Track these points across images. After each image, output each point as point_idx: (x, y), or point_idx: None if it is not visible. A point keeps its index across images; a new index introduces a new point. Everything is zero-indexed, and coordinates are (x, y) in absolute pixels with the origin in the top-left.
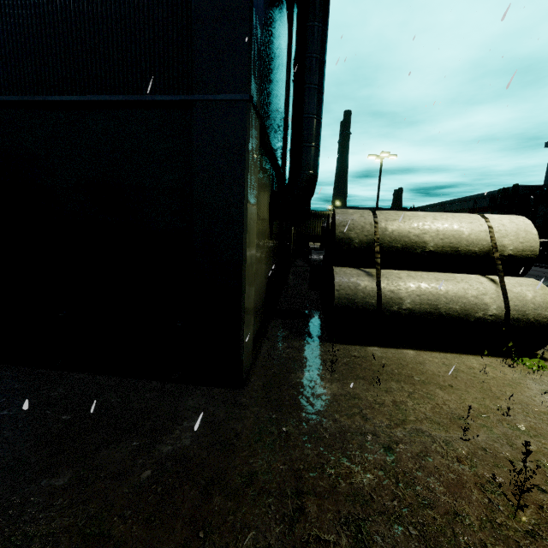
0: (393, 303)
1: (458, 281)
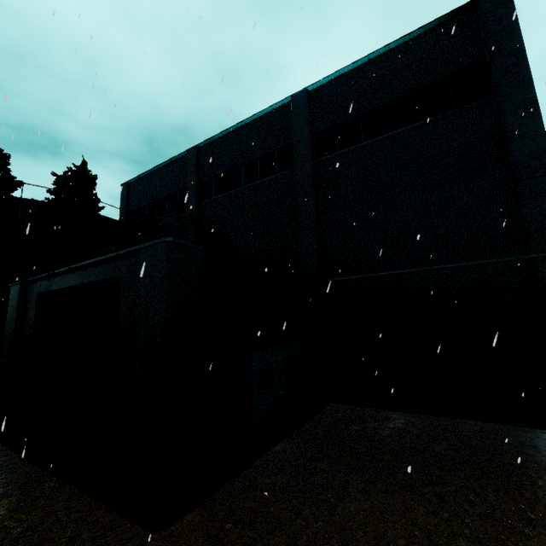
0: None
1: None
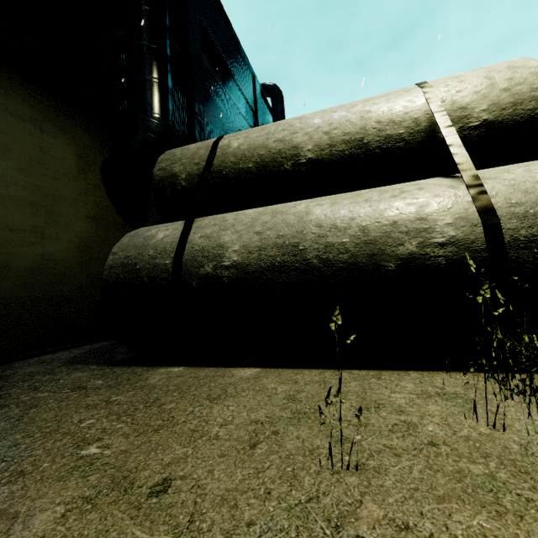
0: (204, 258)
1: (360, 192)
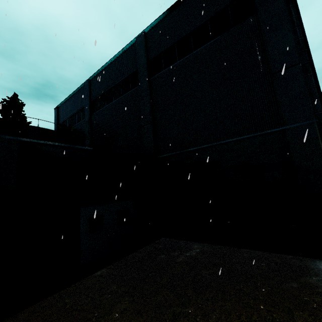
0: None
1: None
